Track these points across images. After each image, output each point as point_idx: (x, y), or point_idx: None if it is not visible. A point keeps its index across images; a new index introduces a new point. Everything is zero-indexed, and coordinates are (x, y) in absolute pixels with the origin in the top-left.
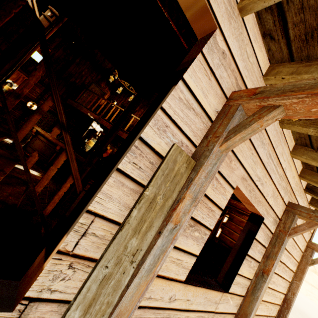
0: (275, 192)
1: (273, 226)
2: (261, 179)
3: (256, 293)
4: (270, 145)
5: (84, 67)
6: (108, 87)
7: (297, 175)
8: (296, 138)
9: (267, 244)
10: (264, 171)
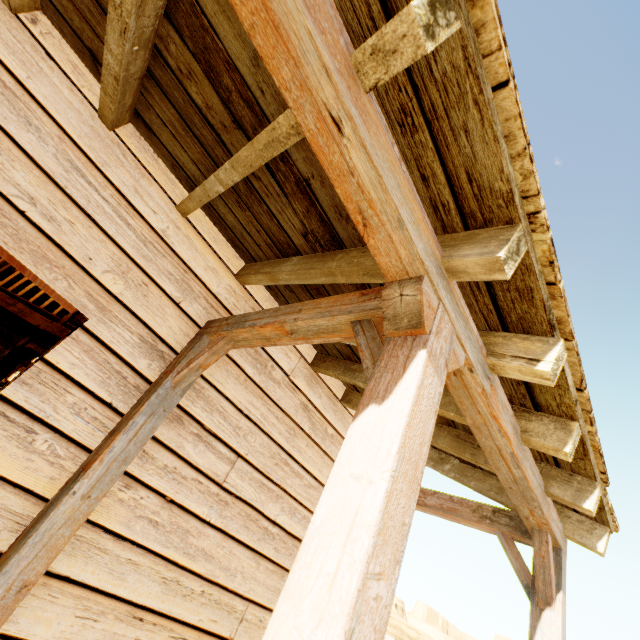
0: (129, 269)
1: (148, 362)
2: (41, 203)
3: (34, 529)
4: (72, 147)
5: None
6: None
7: (232, 274)
8: (177, 175)
9: (127, 404)
10: (56, 193)
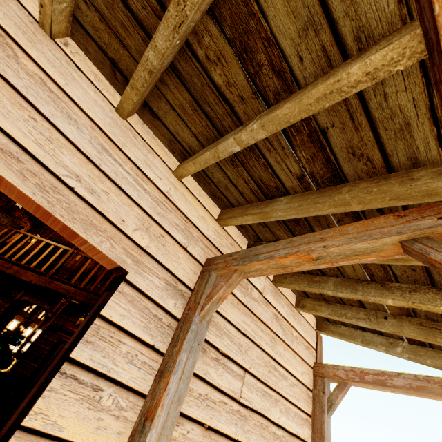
0: (150, 225)
1: (174, 302)
2: (84, 179)
3: None
4: (100, 133)
5: None
6: (28, 217)
7: (214, 219)
8: (171, 149)
9: (165, 343)
10: (94, 170)
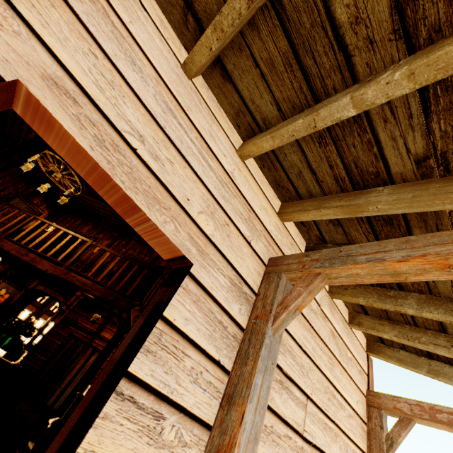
0: (214, 209)
1: (239, 307)
2: (147, 141)
3: None
4: (165, 90)
5: (5, 174)
6: (45, 205)
7: (275, 213)
8: (237, 123)
9: (230, 359)
10: (158, 132)
